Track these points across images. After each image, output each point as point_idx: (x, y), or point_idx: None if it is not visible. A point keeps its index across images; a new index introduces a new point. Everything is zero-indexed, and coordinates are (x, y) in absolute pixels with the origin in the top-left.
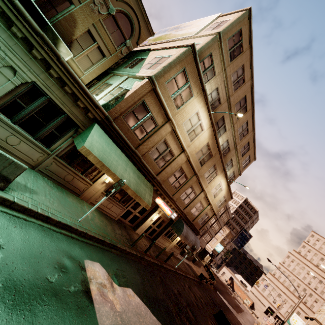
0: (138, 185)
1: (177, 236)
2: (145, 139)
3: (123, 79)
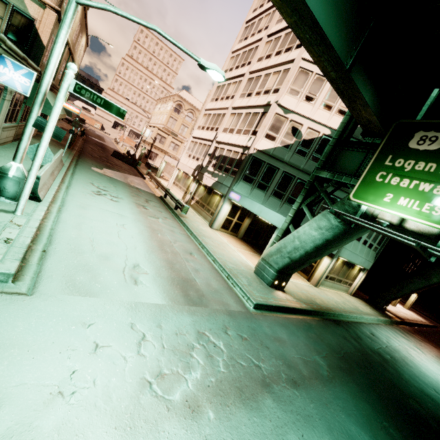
0: None
1: None
2: None
3: None
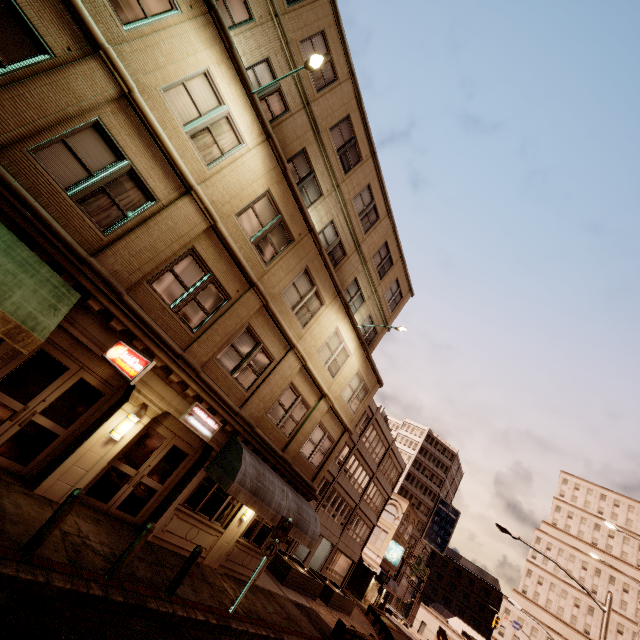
0: None
1: (242, 506)
2: None
3: None
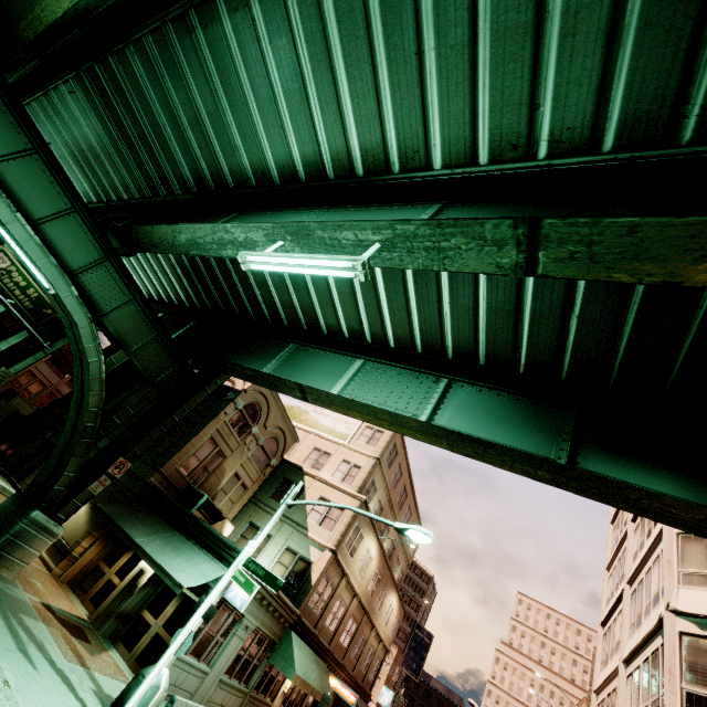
0: (321, 678)
1: None
2: (324, 610)
3: (286, 533)
